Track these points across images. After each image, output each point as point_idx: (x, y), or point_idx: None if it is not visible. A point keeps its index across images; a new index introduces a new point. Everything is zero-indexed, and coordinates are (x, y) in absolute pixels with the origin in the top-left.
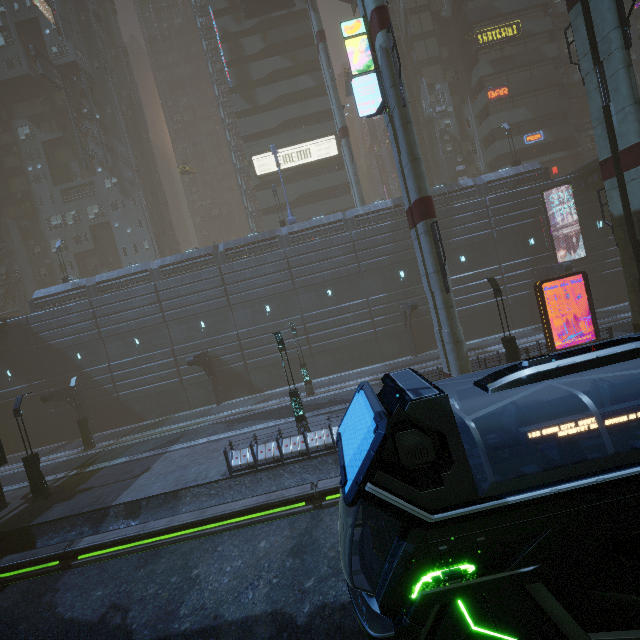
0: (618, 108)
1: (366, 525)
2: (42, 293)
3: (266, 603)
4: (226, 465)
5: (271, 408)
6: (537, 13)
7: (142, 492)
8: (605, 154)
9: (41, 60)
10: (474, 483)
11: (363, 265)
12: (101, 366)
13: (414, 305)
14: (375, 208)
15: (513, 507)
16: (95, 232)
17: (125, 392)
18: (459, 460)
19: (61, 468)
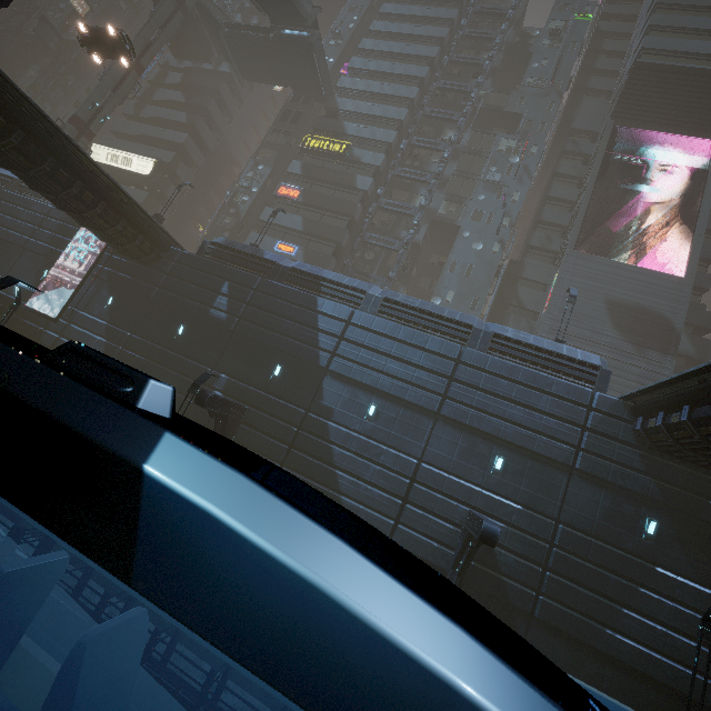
0: None
1: None
2: None
3: None
4: None
5: None
6: (380, 149)
7: None
8: None
9: (44, 25)
10: None
11: None
12: None
13: None
14: None
15: None
16: None
17: None
18: None
19: None
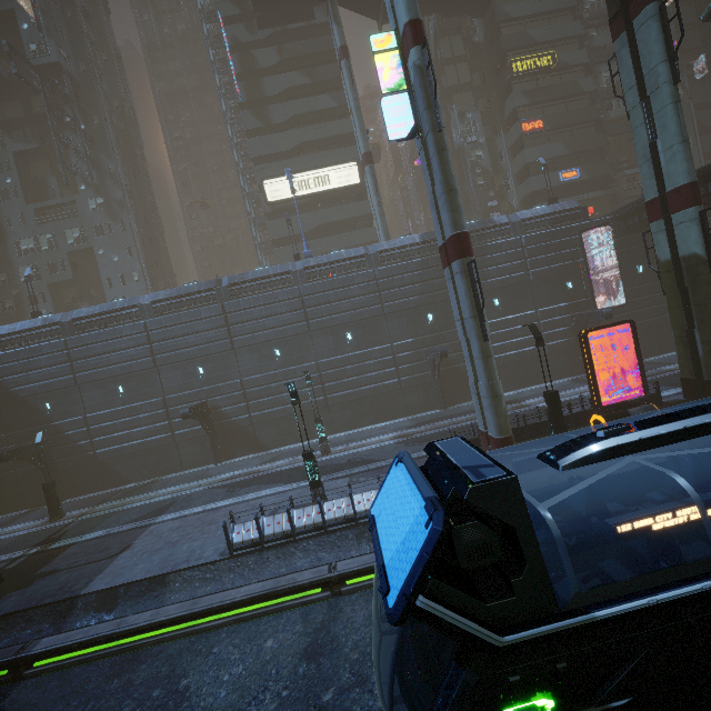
0: (666, 146)
1: (405, 633)
2: (5, 330)
3: None
4: (225, 541)
5: (280, 469)
6: (573, 45)
7: (120, 577)
8: (651, 194)
9: (16, 58)
10: (552, 592)
11: (387, 306)
12: (75, 418)
13: (444, 352)
14: (401, 243)
15: (602, 623)
16: (75, 259)
17: (104, 449)
18: (533, 562)
19: (19, 544)
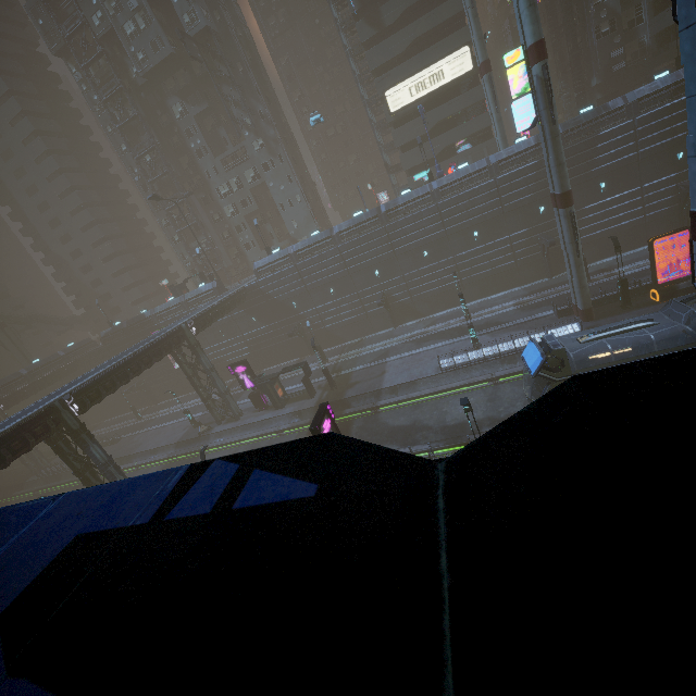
0: None
1: (533, 385)
2: (260, 264)
3: (484, 416)
4: (435, 367)
5: (442, 330)
6: None
7: (394, 382)
8: None
9: (185, 41)
10: (571, 371)
11: (506, 207)
12: (311, 310)
13: (552, 243)
14: (518, 150)
15: None
16: (254, 193)
17: (330, 325)
18: (567, 365)
19: (321, 374)
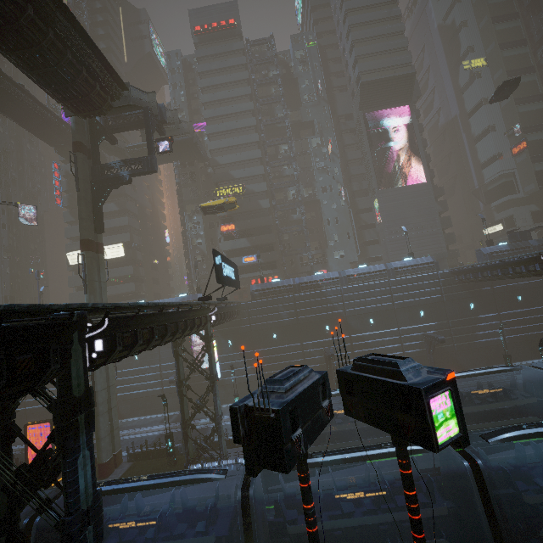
0: None
1: None
2: None
3: None
4: None
5: None
6: (259, 179)
7: None
8: None
9: None
10: None
11: None
12: None
13: None
14: None
15: None
16: None
17: None
18: None
19: None
